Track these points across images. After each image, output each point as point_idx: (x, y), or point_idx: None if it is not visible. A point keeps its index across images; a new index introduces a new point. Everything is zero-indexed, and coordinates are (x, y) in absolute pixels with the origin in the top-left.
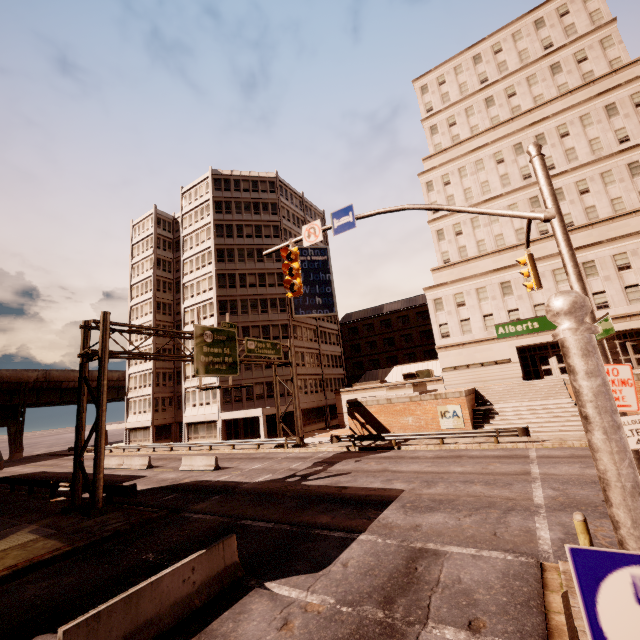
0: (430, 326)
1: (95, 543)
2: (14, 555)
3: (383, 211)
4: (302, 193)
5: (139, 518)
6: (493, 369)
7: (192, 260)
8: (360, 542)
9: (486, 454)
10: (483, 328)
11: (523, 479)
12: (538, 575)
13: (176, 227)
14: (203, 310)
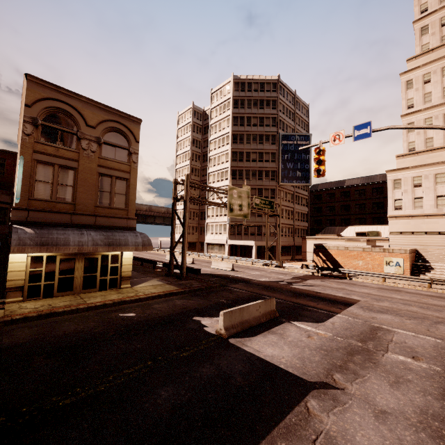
0: (382, 199)
1: (192, 291)
2: (159, 288)
3: (394, 127)
4: (295, 91)
5: (207, 285)
6: (435, 238)
7: (216, 141)
8: (338, 317)
9: (420, 293)
10: (434, 206)
11: None
12: None
13: (204, 117)
14: (221, 175)
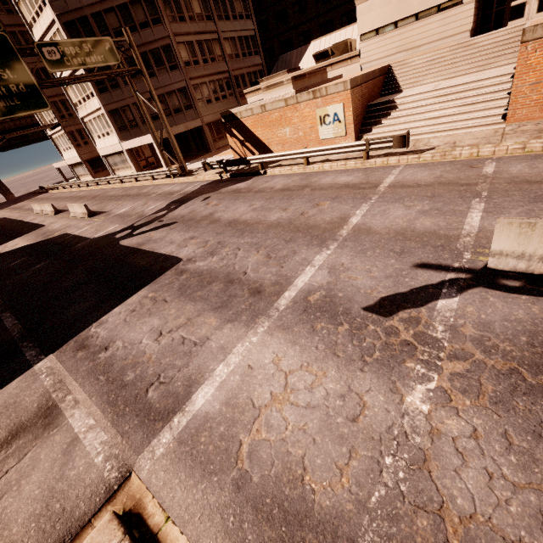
0: None
1: None
2: None
3: None
4: None
5: None
6: (431, 23)
7: None
8: (25, 377)
9: (336, 182)
10: None
11: (320, 241)
12: (85, 518)
13: None
14: None
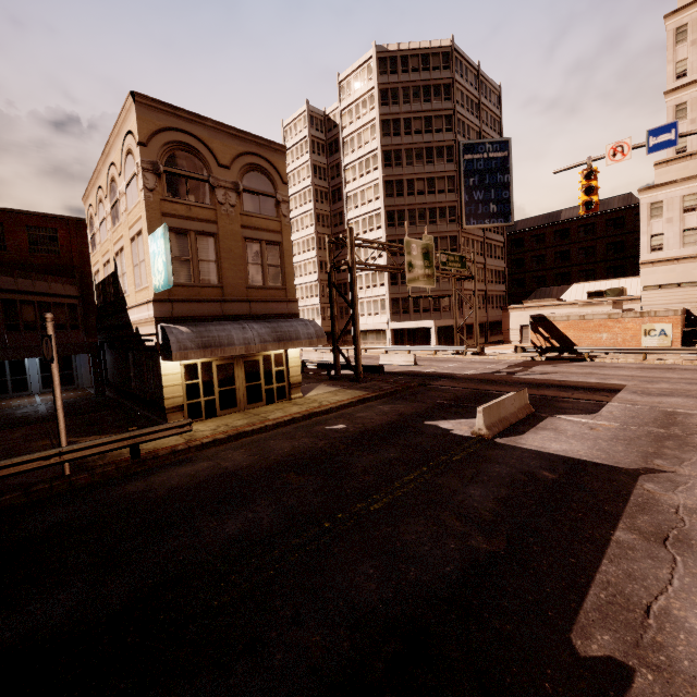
0: (623, 237)
1: (387, 394)
2: (342, 394)
3: None
4: (478, 63)
5: (401, 385)
6: None
7: (354, 166)
8: (612, 406)
9: None
10: None
11: None
12: None
13: (328, 126)
14: (369, 222)
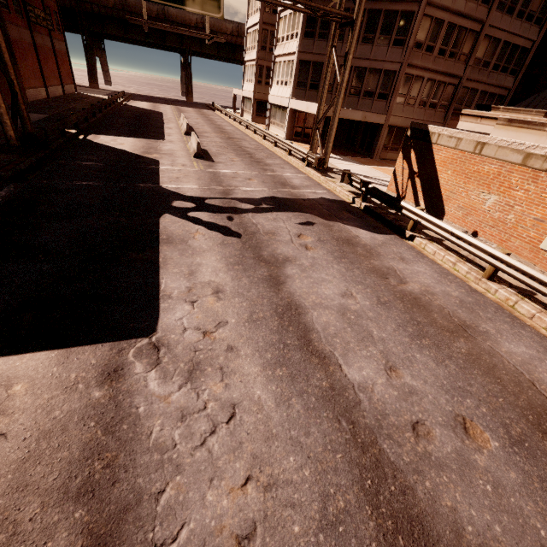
0: None
1: None
2: None
3: None
4: None
5: None
6: None
7: None
8: None
9: (535, 377)
10: None
11: None
12: None
13: None
14: None
